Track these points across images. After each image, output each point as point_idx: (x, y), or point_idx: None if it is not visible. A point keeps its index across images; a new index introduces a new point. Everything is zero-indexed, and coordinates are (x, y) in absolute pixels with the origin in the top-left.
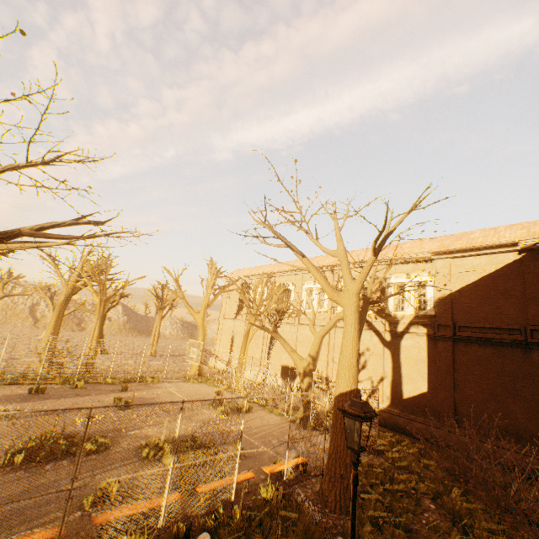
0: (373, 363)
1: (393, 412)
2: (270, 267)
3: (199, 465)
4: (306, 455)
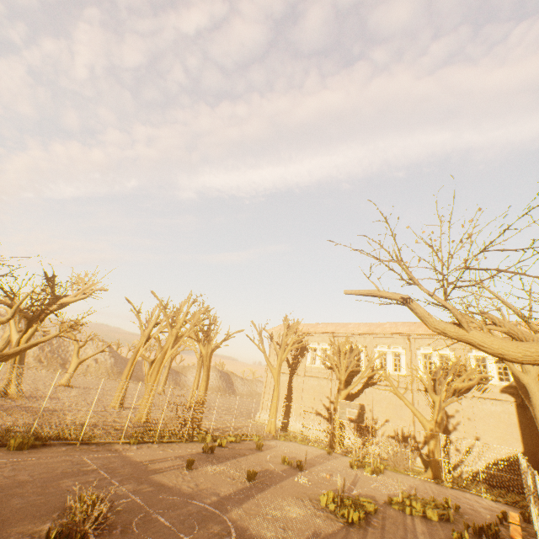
0: (465, 425)
1: (494, 471)
2: (331, 326)
3: (453, 520)
4: (490, 510)
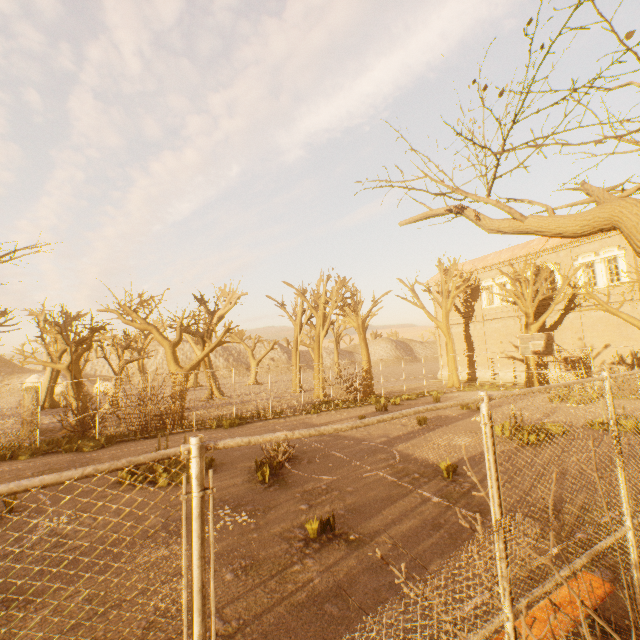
0: None
1: None
2: (505, 253)
3: None
4: None
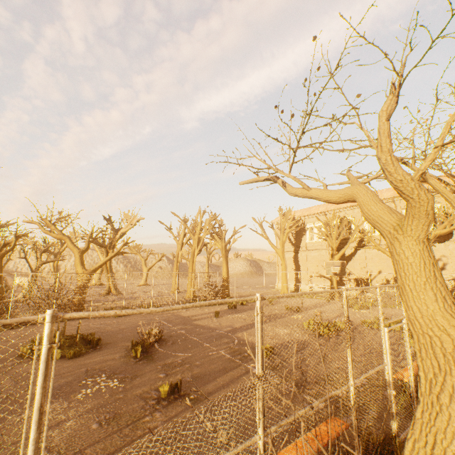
0: (452, 264)
1: None
2: (322, 207)
3: None
4: None
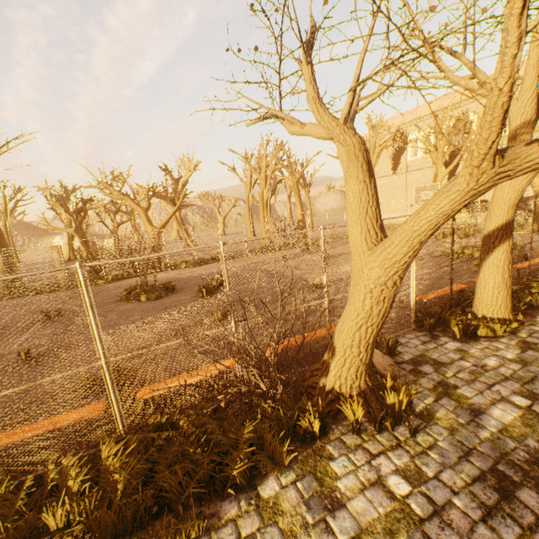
0: None
1: None
2: (432, 104)
3: None
4: None
